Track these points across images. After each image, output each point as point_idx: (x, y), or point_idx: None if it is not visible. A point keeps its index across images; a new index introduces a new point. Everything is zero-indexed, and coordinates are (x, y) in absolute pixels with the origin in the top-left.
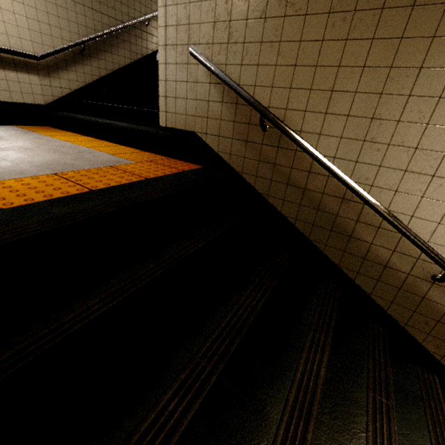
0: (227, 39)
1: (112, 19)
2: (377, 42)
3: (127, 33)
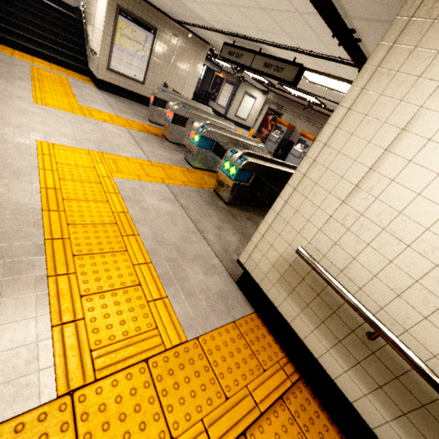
0: None
1: None
2: None
3: None
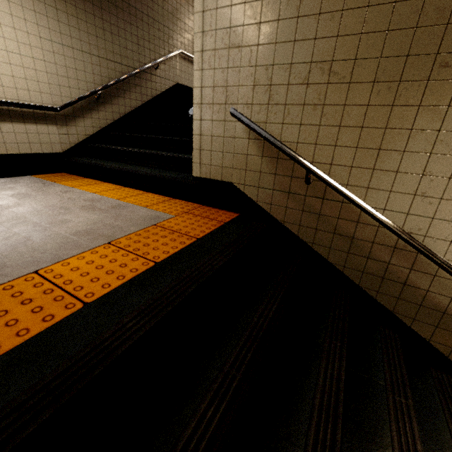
0: (267, 101)
1: (124, 67)
2: (423, 109)
3: (138, 78)
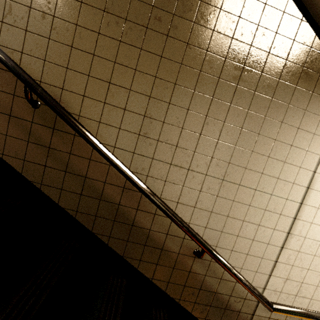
0: None
1: None
2: (144, 53)
3: None
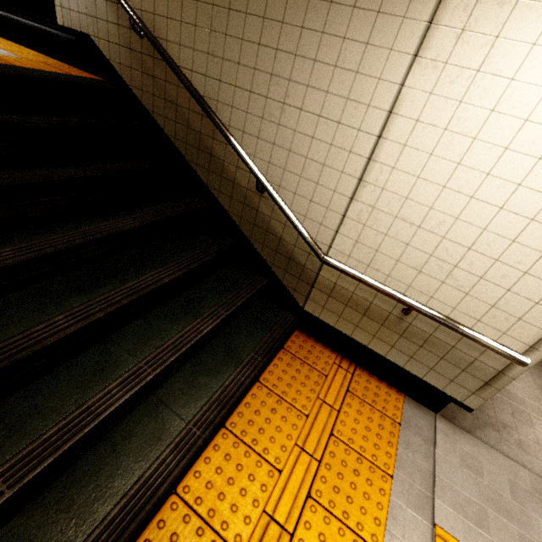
0: None
1: None
2: None
3: None
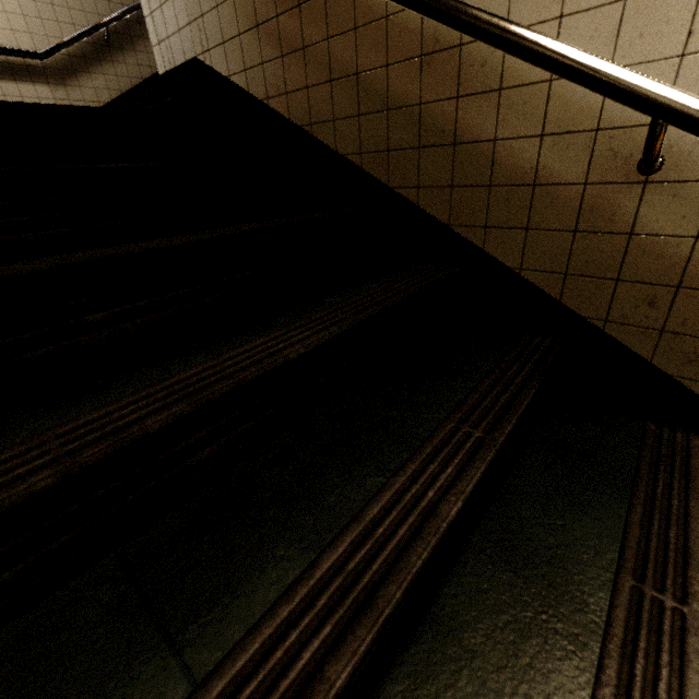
0: None
1: None
2: None
3: None
